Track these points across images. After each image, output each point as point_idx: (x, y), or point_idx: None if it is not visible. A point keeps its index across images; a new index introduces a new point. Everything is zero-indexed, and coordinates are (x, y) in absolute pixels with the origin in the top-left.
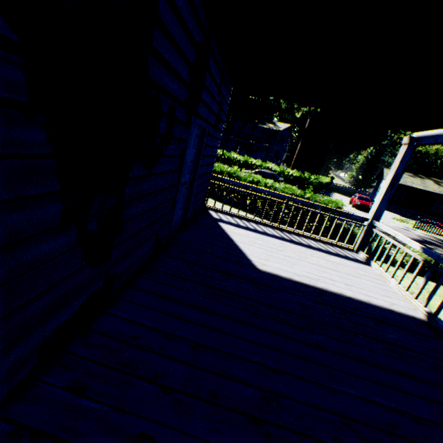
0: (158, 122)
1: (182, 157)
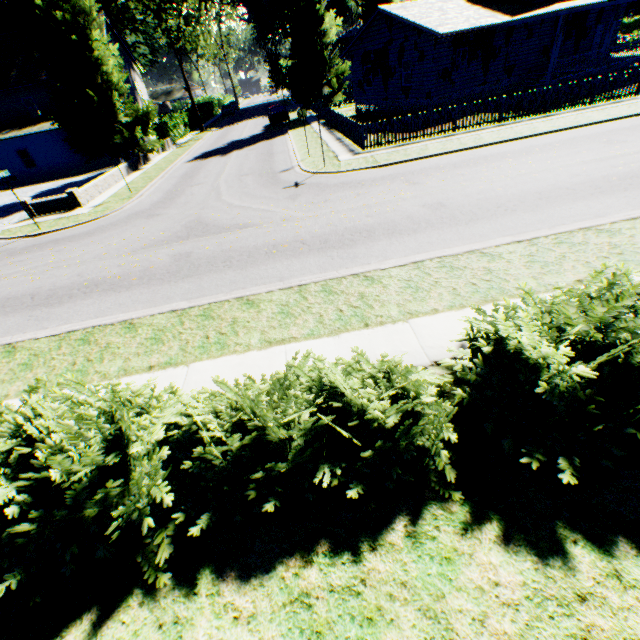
0: (587, 31)
1: (593, 36)
